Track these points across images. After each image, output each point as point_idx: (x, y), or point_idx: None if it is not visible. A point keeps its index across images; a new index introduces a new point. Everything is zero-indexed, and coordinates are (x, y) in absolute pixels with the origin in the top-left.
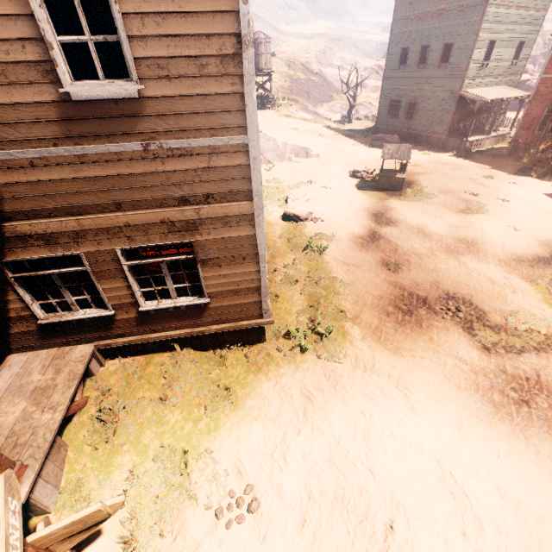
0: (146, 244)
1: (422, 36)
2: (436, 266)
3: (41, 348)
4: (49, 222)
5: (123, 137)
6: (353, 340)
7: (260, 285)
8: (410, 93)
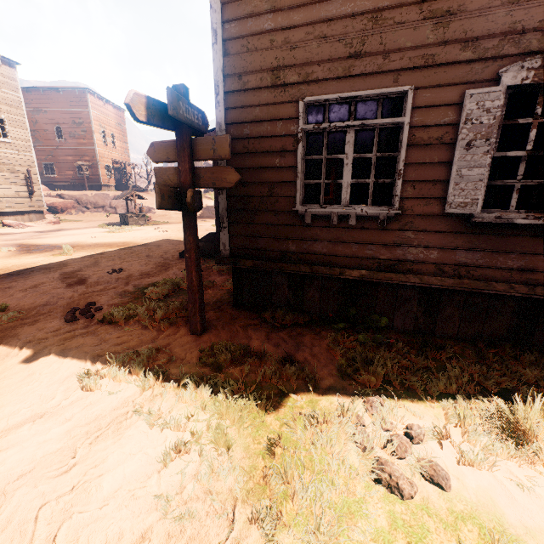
0: None
1: None
2: None
3: None
4: None
5: None
6: None
7: None
8: None
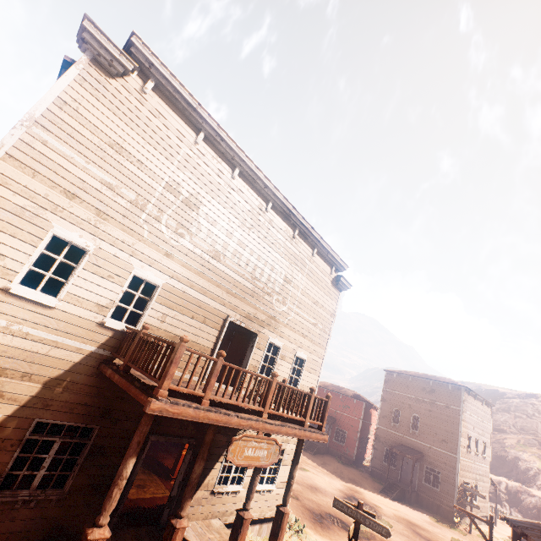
0: None
1: None
2: (312, 498)
3: (193, 518)
4: None
5: None
6: (311, 534)
7: None
8: None
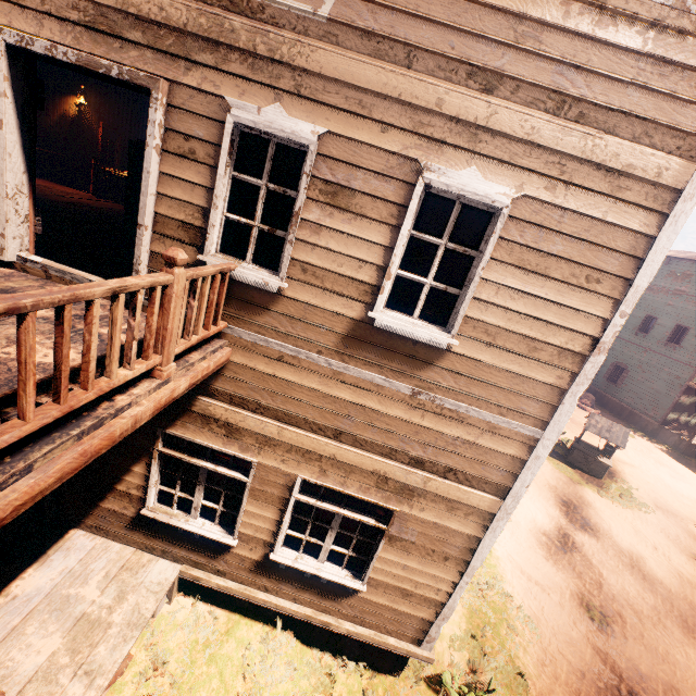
0: (337, 486)
1: (649, 305)
2: (669, 650)
3: (117, 538)
4: (248, 416)
5: (397, 374)
6: None
7: (445, 600)
8: (619, 355)
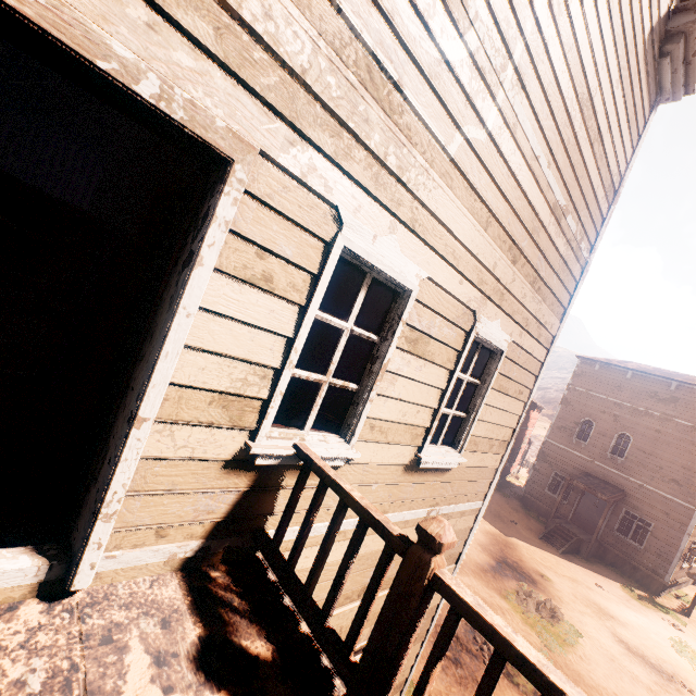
0: None
1: None
2: None
3: None
4: None
5: (420, 502)
6: None
7: (407, 675)
8: None
